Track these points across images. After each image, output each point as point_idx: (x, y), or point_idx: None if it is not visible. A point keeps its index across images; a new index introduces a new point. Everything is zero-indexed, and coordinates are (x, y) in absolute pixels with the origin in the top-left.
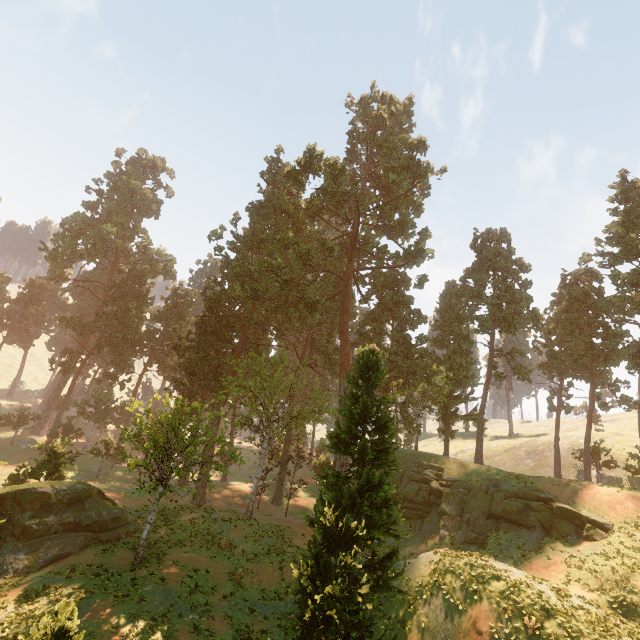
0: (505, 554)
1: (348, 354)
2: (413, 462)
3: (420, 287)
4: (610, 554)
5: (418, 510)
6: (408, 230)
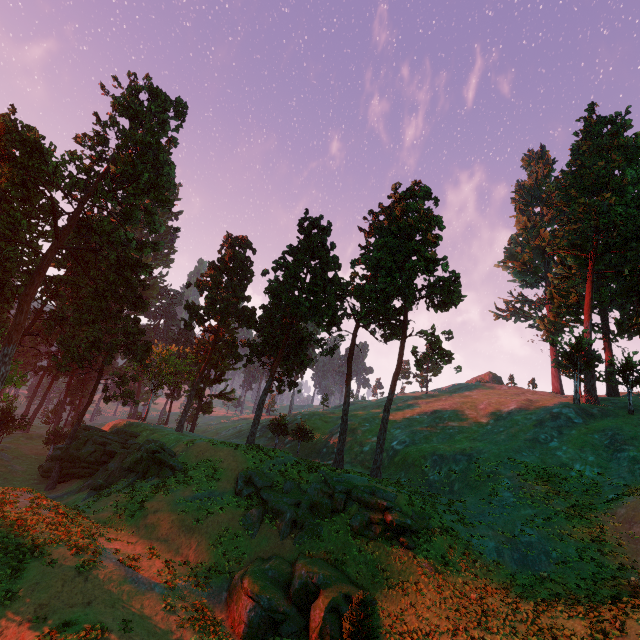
0: (101, 494)
1: (19, 324)
2: (115, 429)
3: (145, 274)
4: (157, 486)
5: (90, 469)
6: (134, 220)
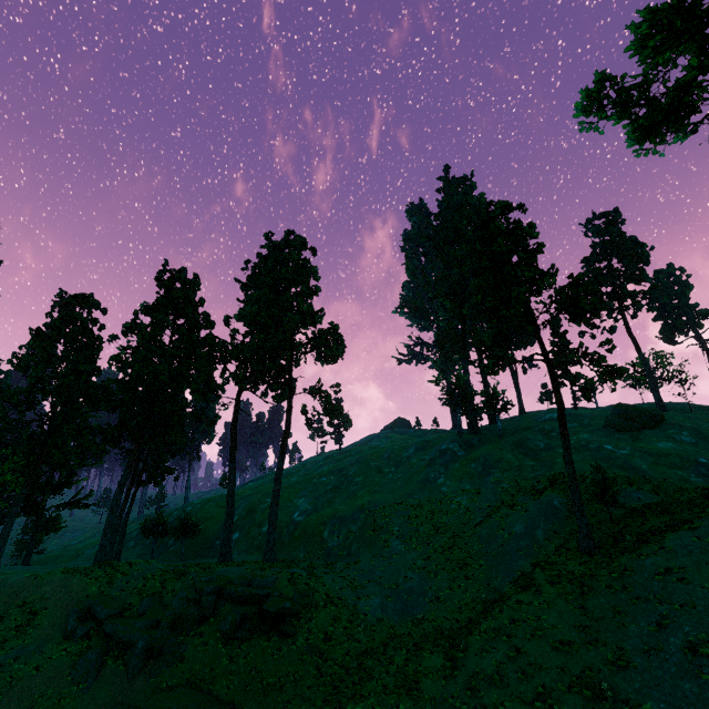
0: None
1: None
2: None
3: None
4: None
5: None
6: None
